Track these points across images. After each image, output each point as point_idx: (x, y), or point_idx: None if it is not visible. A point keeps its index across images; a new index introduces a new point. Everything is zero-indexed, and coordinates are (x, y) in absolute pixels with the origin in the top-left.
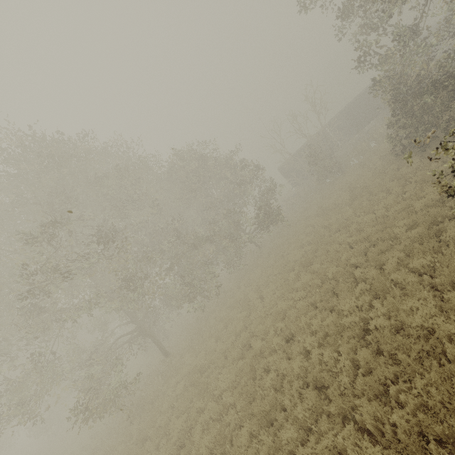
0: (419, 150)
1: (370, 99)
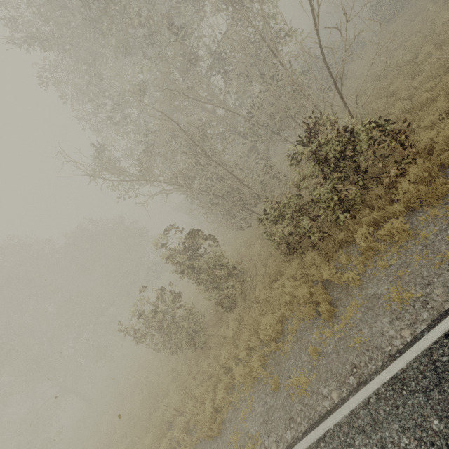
0: (226, 227)
1: None
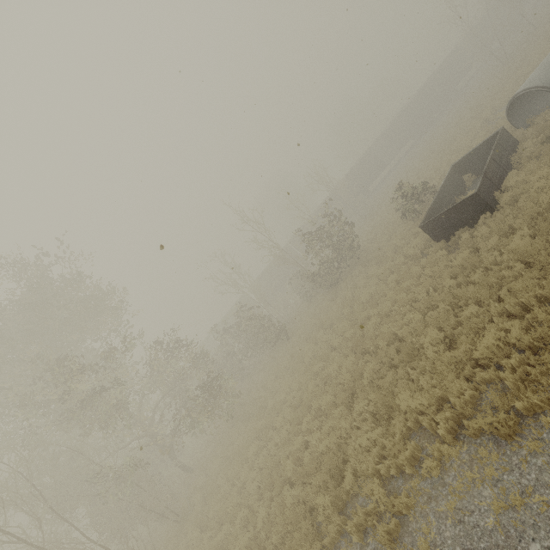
0: None
1: (233, 322)
